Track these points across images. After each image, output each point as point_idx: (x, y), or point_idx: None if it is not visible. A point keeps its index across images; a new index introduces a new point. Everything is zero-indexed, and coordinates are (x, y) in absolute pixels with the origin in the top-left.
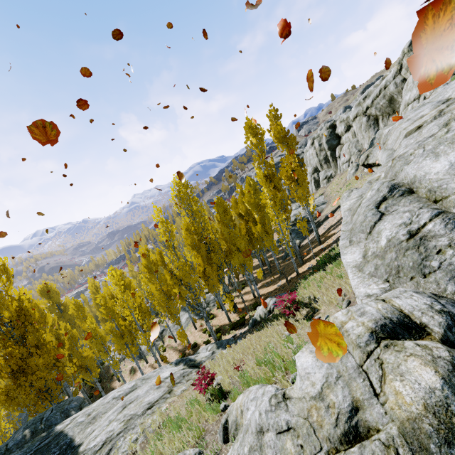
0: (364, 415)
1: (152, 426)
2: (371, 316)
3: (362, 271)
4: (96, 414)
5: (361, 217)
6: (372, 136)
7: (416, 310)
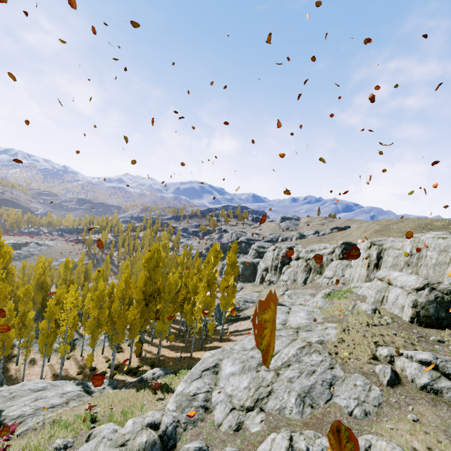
0: (128, 442)
1: (49, 419)
2: (153, 418)
3: (176, 398)
4: (16, 395)
5: (197, 371)
6: (303, 278)
7: (164, 423)
